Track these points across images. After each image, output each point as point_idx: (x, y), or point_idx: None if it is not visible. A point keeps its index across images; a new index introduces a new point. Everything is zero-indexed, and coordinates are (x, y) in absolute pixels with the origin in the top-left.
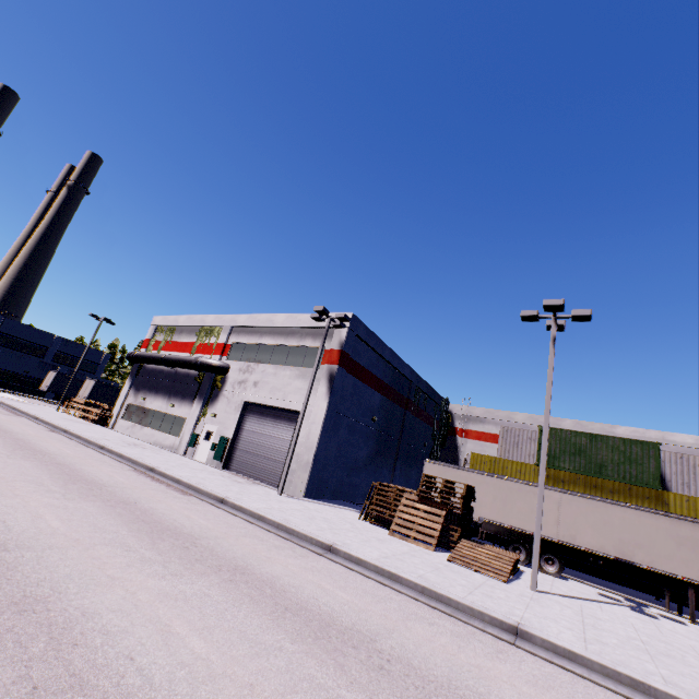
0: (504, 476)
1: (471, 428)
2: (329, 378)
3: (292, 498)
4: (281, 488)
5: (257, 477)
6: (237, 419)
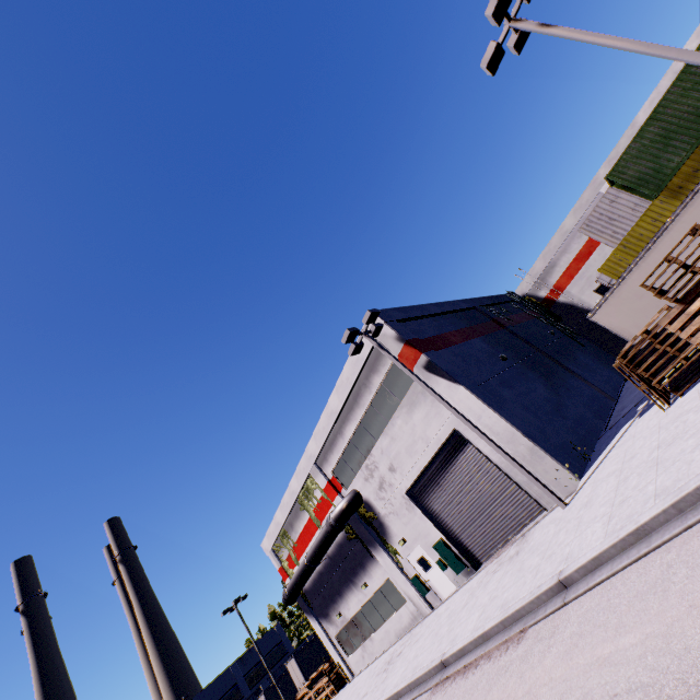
0: (666, 223)
1: (554, 281)
2: (432, 372)
3: (579, 493)
4: (556, 500)
5: (513, 531)
6: (423, 515)
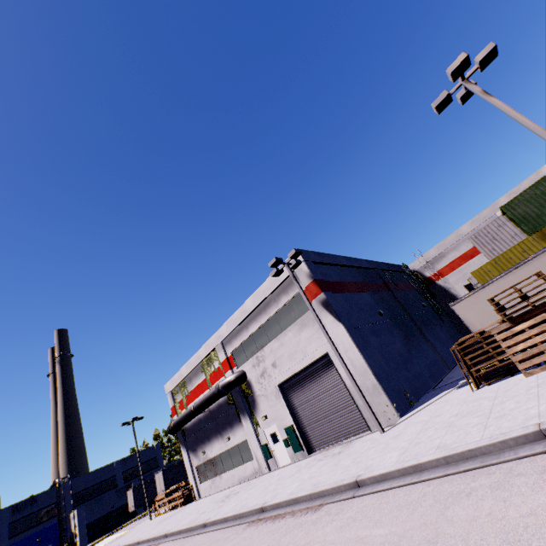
0: (528, 258)
1: (439, 268)
2: (325, 307)
3: (395, 426)
4: (378, 426)
5: (343, 437)
6: (285, 404)
